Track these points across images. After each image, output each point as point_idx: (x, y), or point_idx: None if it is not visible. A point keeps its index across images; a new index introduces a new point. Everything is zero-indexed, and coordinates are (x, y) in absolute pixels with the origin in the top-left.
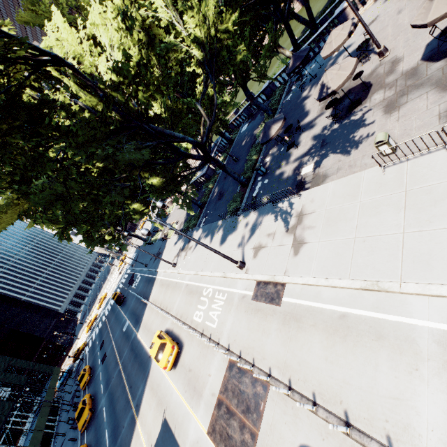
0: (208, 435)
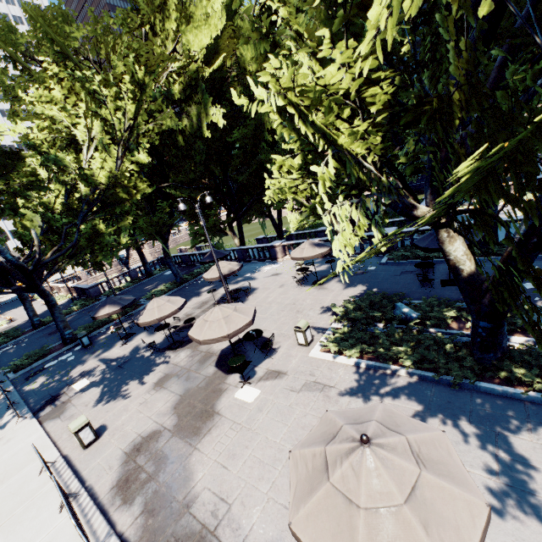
0: None
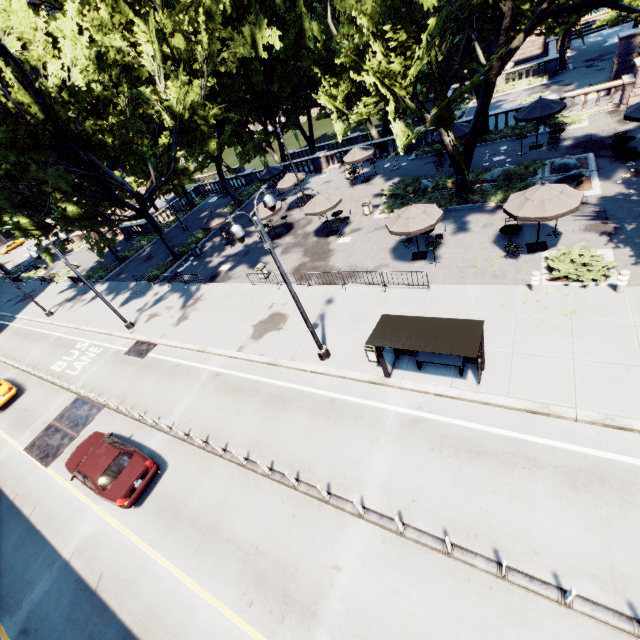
0: (25, 450)
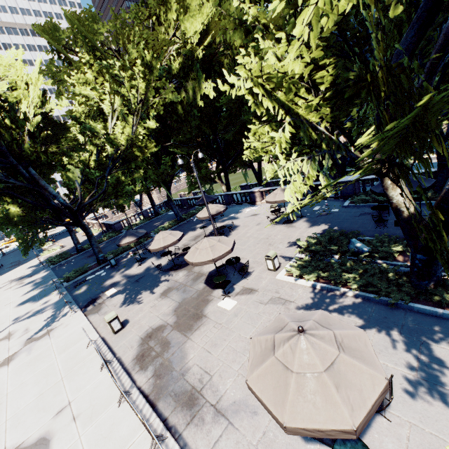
0: None
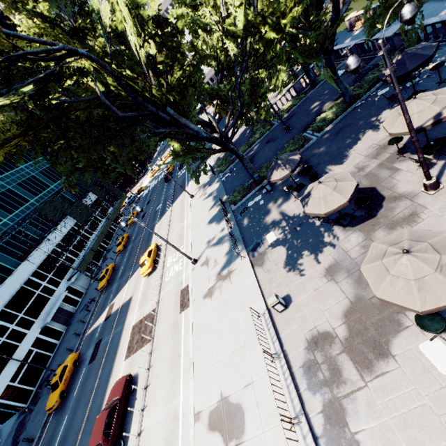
0: (132, 327)
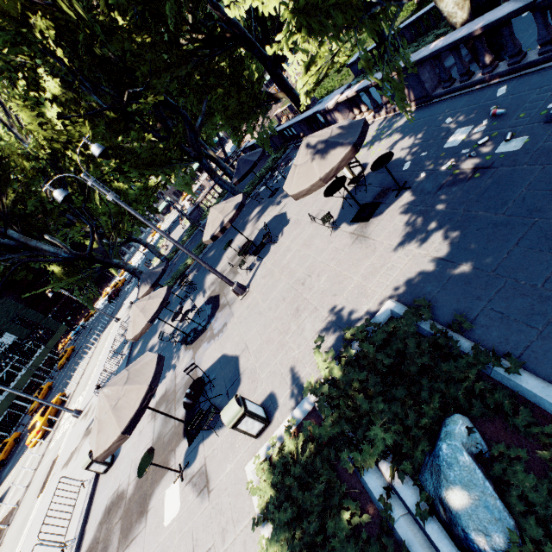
0: None
